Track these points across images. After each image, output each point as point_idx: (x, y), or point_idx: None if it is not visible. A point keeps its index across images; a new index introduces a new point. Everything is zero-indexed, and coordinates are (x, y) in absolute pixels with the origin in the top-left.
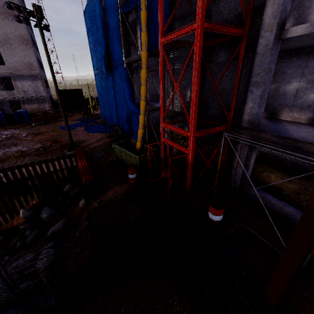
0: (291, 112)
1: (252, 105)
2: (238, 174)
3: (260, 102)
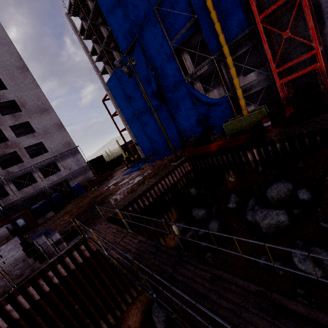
0: None
1: None
2: None
3: None
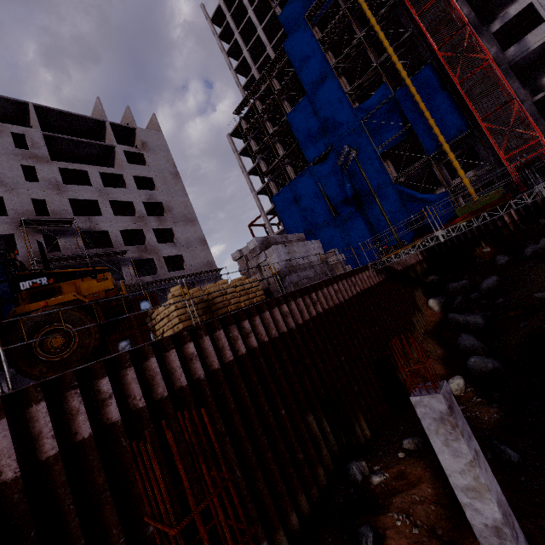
0: None
1: (543, 127)
2: None
3: None
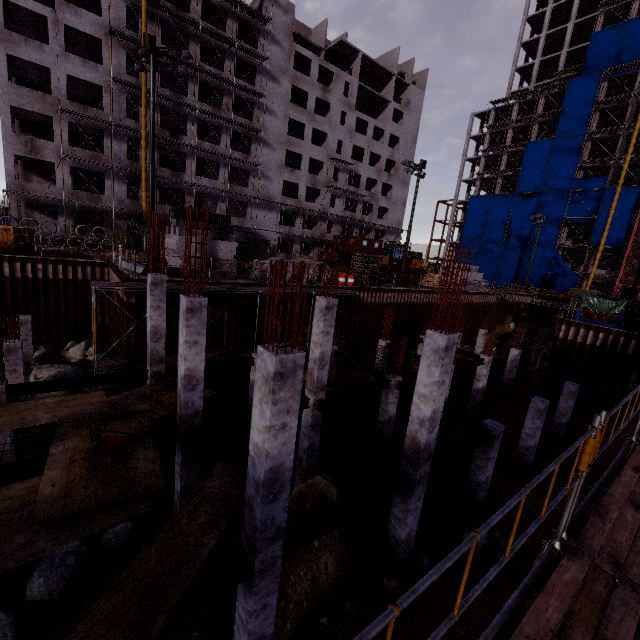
0: None
1: None
2: None
3: None
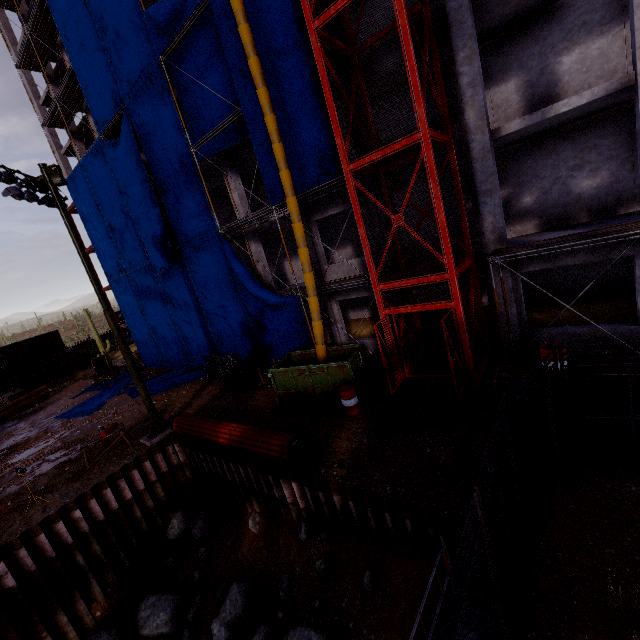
0: (511, 226)
1: (493, 219)
2: (511, 321)
3: (501, 212)
